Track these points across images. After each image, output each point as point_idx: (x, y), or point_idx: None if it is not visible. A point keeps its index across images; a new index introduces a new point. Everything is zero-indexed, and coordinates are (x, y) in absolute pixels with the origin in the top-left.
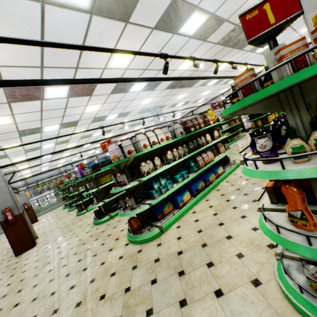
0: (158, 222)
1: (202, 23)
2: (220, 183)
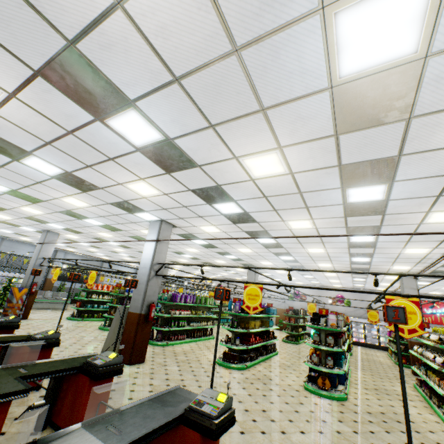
0: (337, 389)
1: (363, 261)
2: (349, 378)
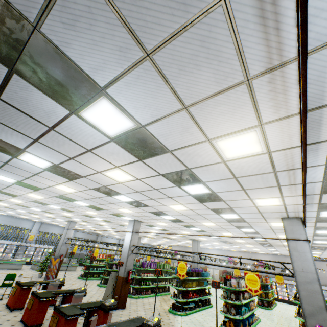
0: None
1: (261, 239)
2: (256, 325)
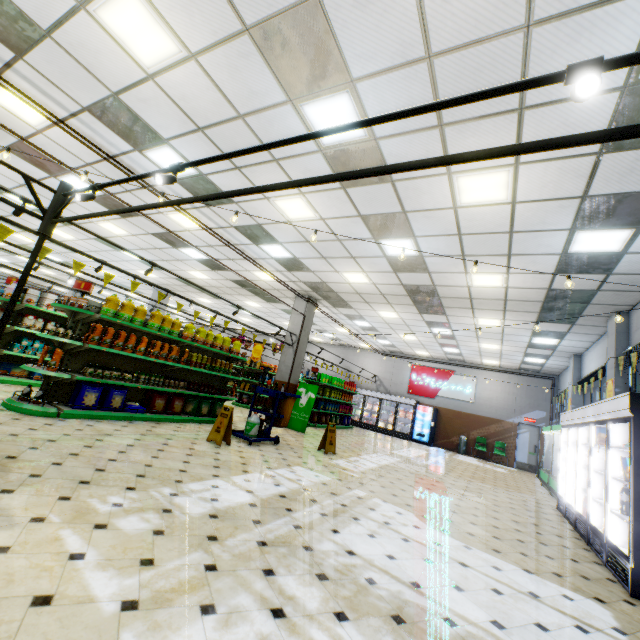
0: None
1: (204, 258)
2: None
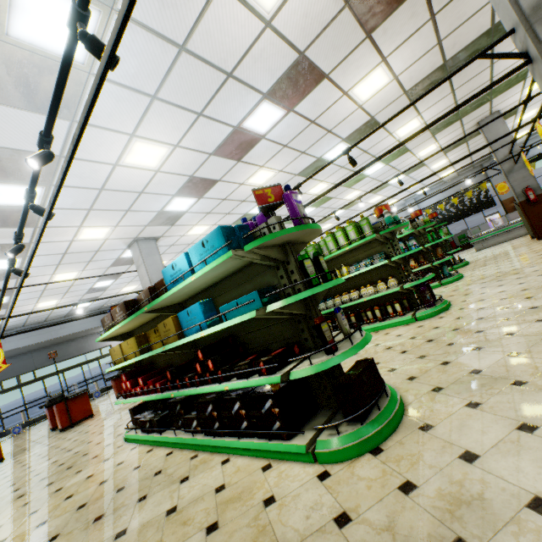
0: None
1: None
2: None
